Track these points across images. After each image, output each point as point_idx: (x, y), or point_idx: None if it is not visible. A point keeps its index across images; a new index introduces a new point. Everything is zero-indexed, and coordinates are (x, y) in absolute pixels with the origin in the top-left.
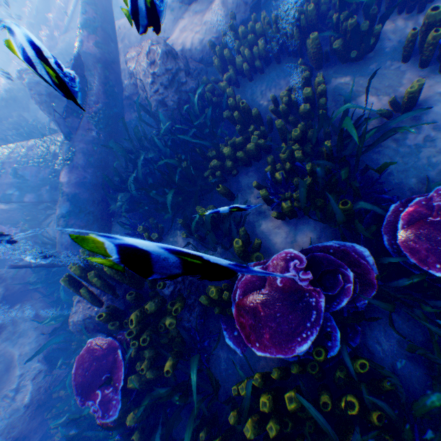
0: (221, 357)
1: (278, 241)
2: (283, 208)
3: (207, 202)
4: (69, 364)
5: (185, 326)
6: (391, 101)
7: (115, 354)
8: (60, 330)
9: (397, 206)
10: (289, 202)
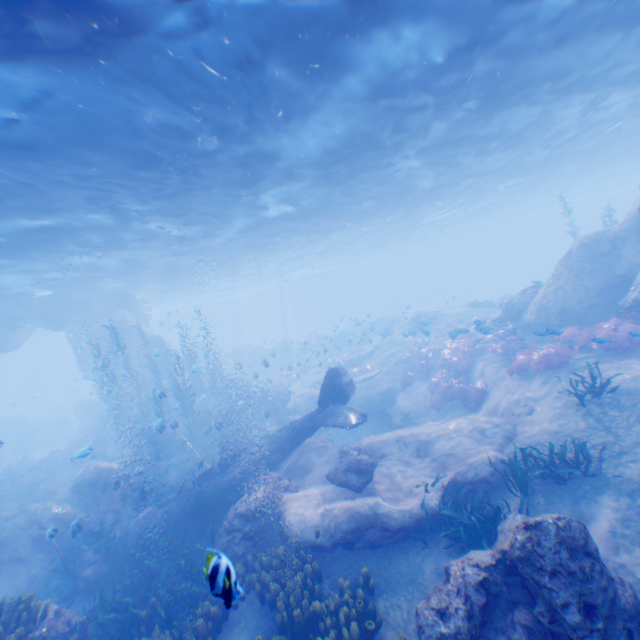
0: None
1: None
2: None
3: None
4: None
5: None
6: None
7: None
8: None
9: None
10: None
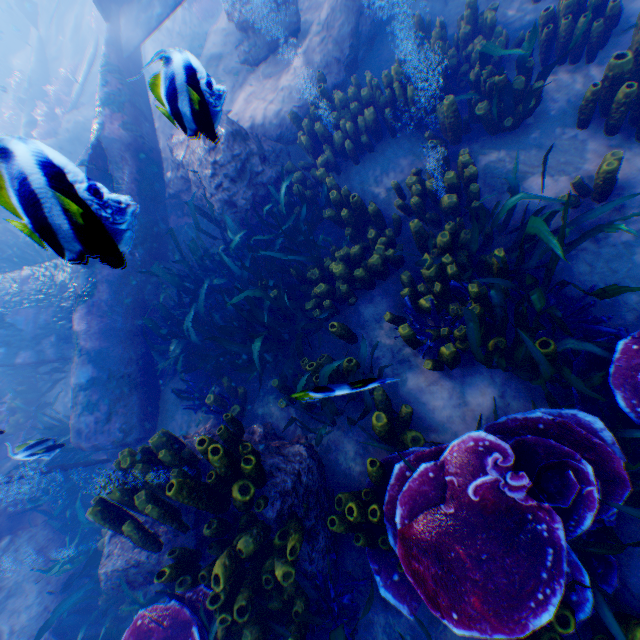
0: (375, 622)
1: (437, 405)
2: (442, 354)
3: (312, 346)
4: (98, 639)
5: (305, 570)
6: (576, 184)
7: (188, 637)
8: (79, 578)
9: (627, 343)
10: (452, 346)
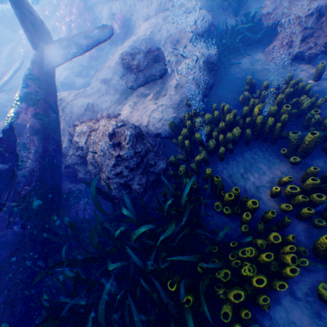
0: None
1: None
2: None
3: None
4: None
5: None
6: None
7: None
8: None
9: None
10: None
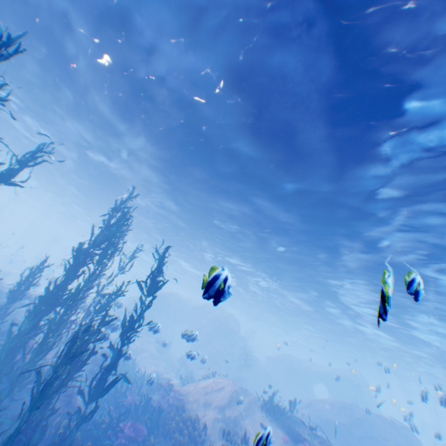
0: None
1: None
2: None
3: None
4: None
5: None
6: None
7: None
8: None
9: None
10: None
